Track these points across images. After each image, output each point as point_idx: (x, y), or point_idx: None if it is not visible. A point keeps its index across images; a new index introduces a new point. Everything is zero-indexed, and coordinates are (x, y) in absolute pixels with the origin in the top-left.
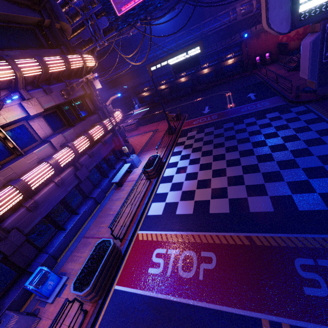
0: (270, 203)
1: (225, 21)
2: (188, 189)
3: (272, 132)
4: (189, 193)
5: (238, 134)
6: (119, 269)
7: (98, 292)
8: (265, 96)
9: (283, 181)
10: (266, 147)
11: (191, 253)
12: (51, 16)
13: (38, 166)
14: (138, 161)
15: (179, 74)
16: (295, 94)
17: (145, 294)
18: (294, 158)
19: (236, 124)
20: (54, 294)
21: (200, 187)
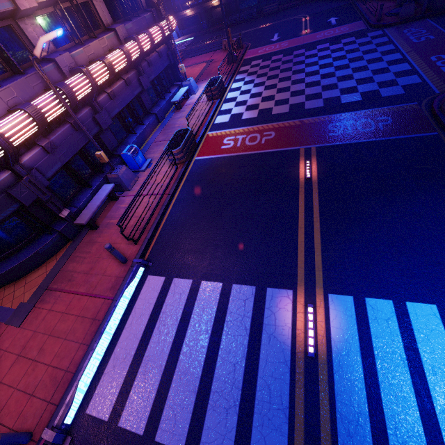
0: (322, 102)
1: None
2: (253, 103)
3: (342, 55)
4: (254, 106)
5: (308, 59)
6: (196, 152)
7: (185, 156)
8: (348, 21)
9: (337, 89)
10: (332, 68)
11: (256, 135)
12: None
13: (114, 51)
14: (195, 87)
15: None
16: (378, 15)
17: (221, 156)
18: (353, 73)
19: (308, 51)
20: (144, 167)
21: (264, 101)
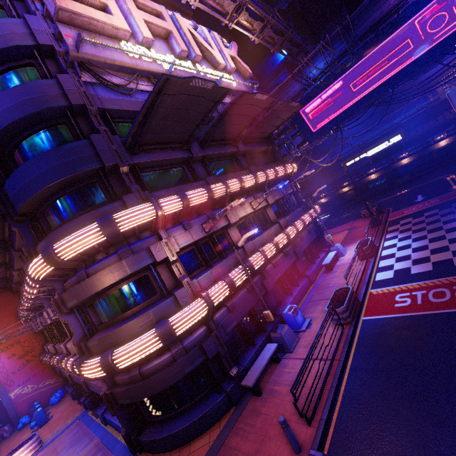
0: None
1: (422, 105)
2: (419, 257)
3: None
4: (422, 259)
5: None
6: (361, 311)
7: (350, 315)
8: None
9: None
10: None
11: (441, 289)
12: (273, 144)
13: (279, 235)
14: (343, 250)
15: (367, 172)
16: None
17: (398, 315)
18: None
19: None
20: (304, 326)
21: (435, 253)
